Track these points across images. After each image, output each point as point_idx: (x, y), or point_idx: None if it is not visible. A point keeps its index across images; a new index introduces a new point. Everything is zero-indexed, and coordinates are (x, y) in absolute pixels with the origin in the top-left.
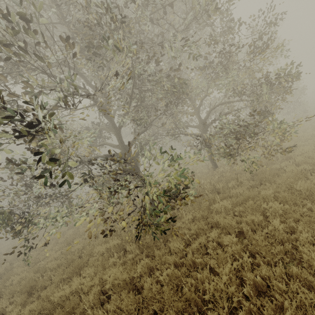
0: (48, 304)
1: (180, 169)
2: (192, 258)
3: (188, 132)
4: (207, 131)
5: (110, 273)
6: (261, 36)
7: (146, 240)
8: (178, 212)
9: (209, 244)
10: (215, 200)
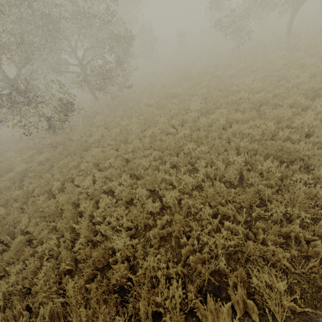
0: (1, 182)
1: (70, 96)
2: (85, 139)
3: (70, 71)
4: (86, 70)
5: (39, 159)
6: (108, 8)
7: (57, 141)
8: (74, 127)
9: (93, 133)
10: (96, 117)
